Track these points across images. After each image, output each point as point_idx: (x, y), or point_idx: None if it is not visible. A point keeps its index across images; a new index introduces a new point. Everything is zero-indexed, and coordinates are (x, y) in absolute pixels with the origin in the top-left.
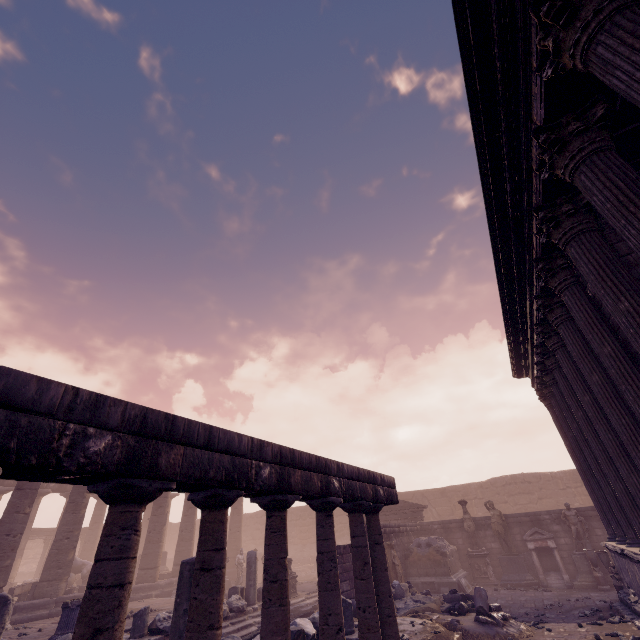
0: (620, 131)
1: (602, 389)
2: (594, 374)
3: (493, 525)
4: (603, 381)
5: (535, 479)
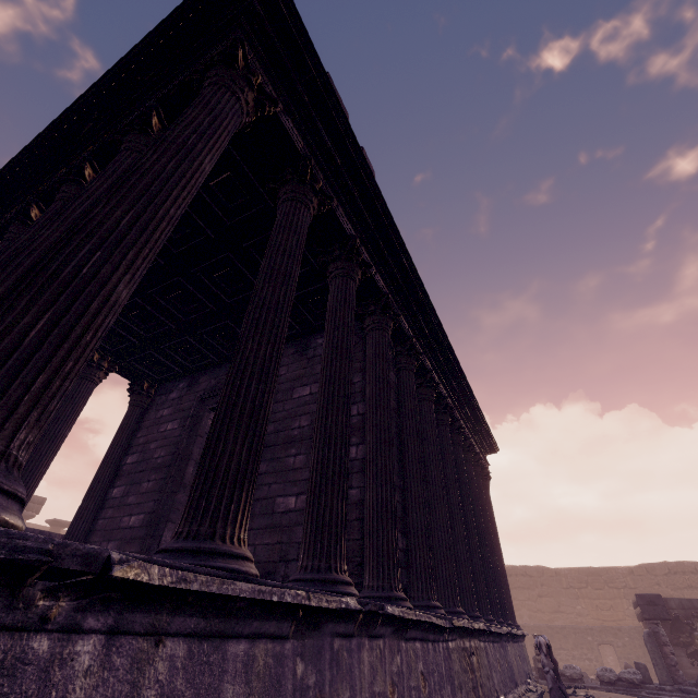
0: (129, 359)
1: None
2: None
3: None
4: None
5: None
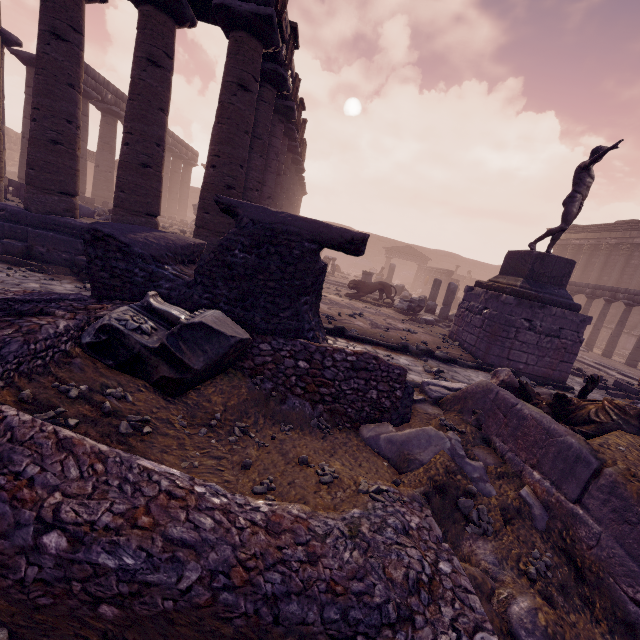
0: None
1: (637, 283)
2: (639, 278)
3: (466, 281)
4: (639, 281)
5: (459, 259)
